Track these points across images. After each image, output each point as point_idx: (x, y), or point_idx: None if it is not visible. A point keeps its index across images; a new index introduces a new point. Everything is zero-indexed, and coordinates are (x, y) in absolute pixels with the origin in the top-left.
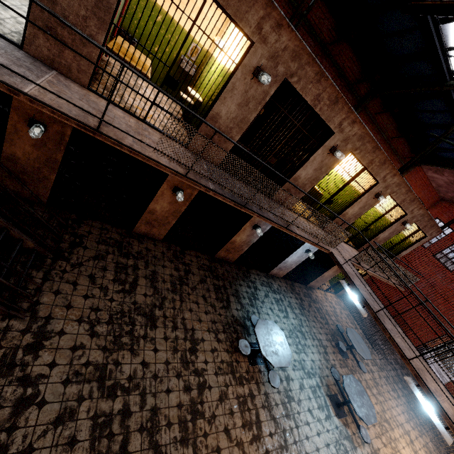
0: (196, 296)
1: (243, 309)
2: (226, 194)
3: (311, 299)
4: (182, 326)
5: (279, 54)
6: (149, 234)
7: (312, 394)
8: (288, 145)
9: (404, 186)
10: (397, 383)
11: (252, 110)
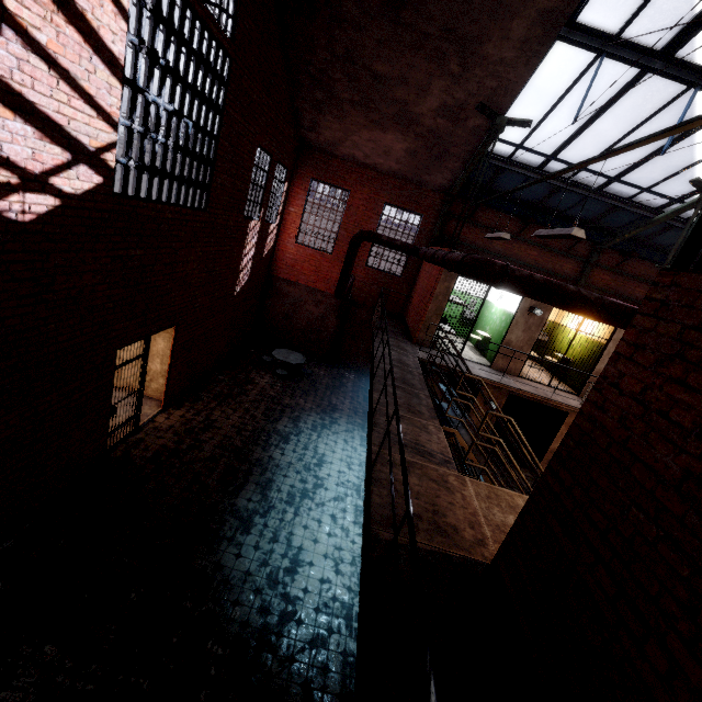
0: None
1: None
2: None
3: None
4: None
5: None
6: None
7: None
8: None
9: None
10: None
11: None
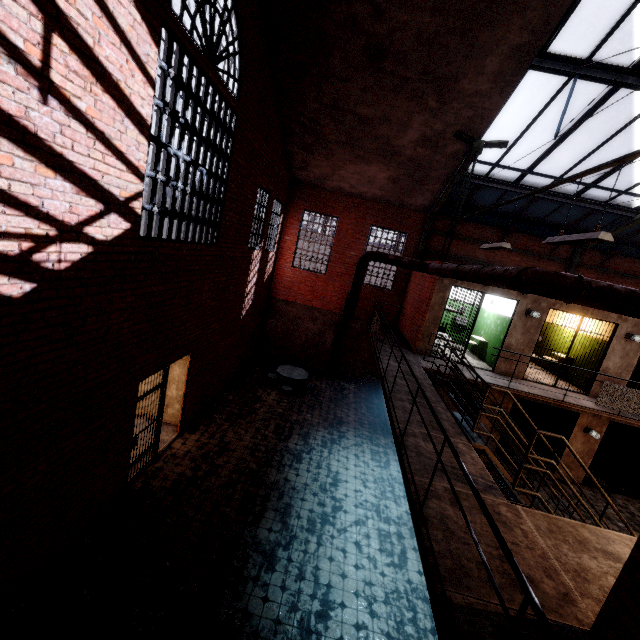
0: None
1: None
2: None
3: None
4: None
5: (639, 322)
6: (568, 478)
7: None
8: None
9: None
10: None
11: (632, 357)
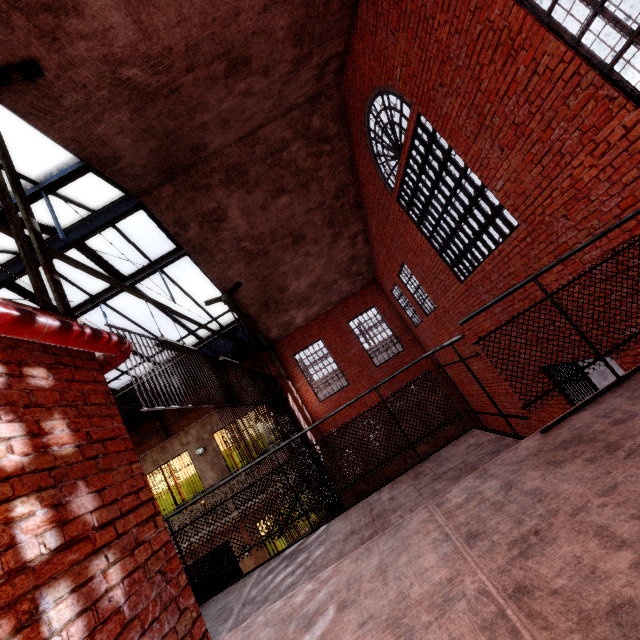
0: None
1: None
2: None
3: None
4: None
5: None
6: None
7: None
8: None
9: None
10: None
11: None
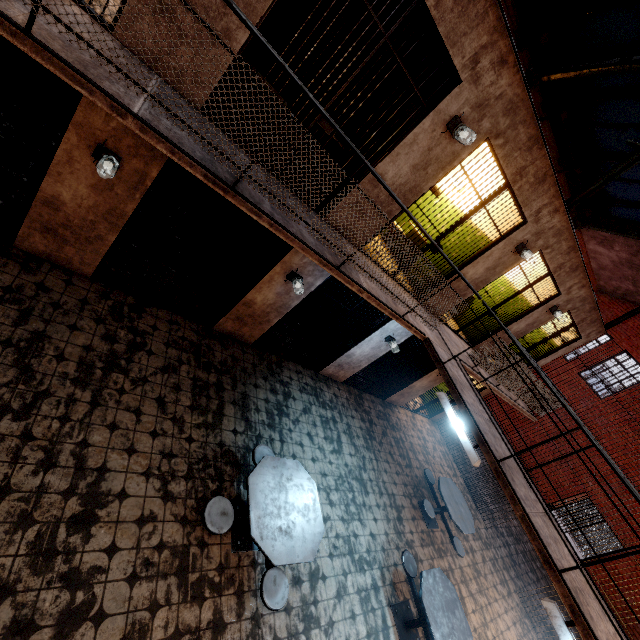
0: (141, 398)
1: (250, 432)
2: (187, 147)
3: (388, 423)
4: (73, 462)
5: None
6: (57, 258)
7: (360, 605)
8: (362, 90)
9: (567, 239)
10: (509, 569)
11: None
